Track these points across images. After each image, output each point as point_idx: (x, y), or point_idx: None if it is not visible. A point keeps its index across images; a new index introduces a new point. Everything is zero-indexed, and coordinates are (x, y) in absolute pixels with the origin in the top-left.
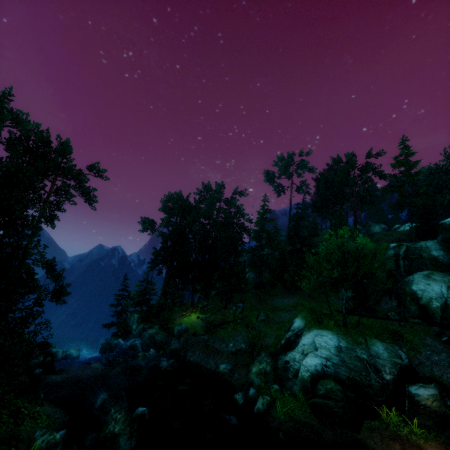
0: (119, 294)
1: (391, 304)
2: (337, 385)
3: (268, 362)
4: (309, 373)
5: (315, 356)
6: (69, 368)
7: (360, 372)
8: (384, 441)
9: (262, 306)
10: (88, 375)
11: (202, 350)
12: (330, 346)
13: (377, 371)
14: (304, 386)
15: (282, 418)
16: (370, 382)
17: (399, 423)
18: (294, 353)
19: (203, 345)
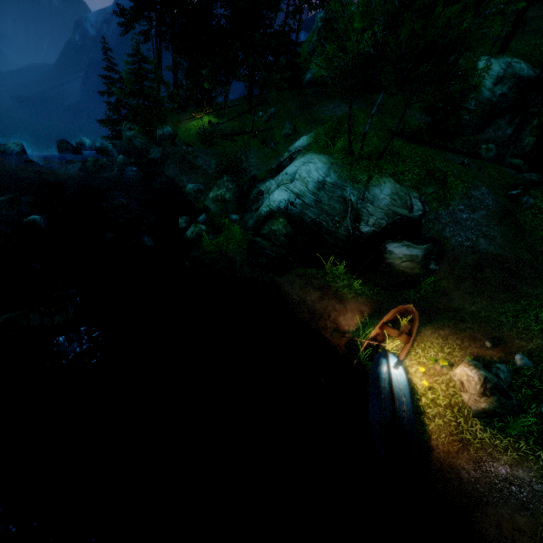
0: (105, 77)
1: (504, 131)
2: (286, 228)
3: (229, 189)
4: (268, 209)
5: (286, 189)
6: (3, 164)
7: (333, 217)
8: (304, 289)
9: (301, 114)
10: (29, 174)
11: (177, 164)
12: (311, 179)
13: (357, 220)
14: (257, 222)
15: (209, 249)
16: (336, 231)
17: (341, 276)
18: (273, 182)
19: (178, 158)
